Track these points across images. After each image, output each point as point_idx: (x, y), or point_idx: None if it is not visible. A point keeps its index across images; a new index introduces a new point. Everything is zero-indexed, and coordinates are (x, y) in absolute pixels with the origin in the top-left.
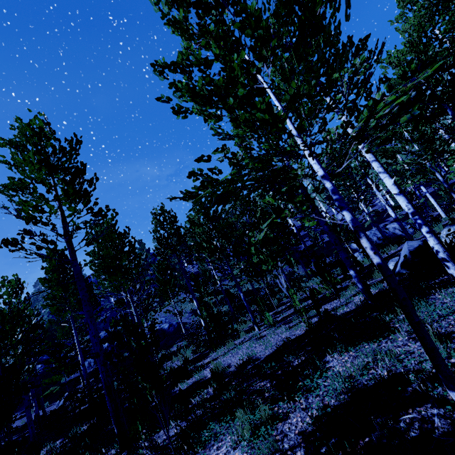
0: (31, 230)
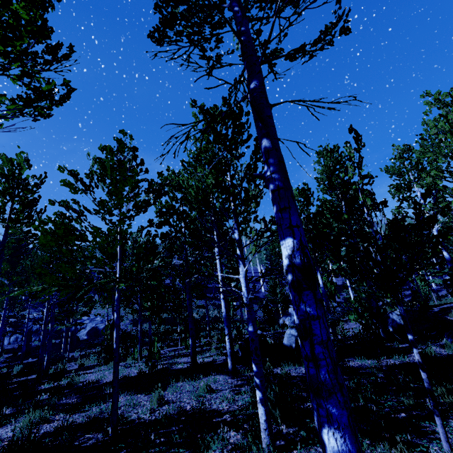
0: None
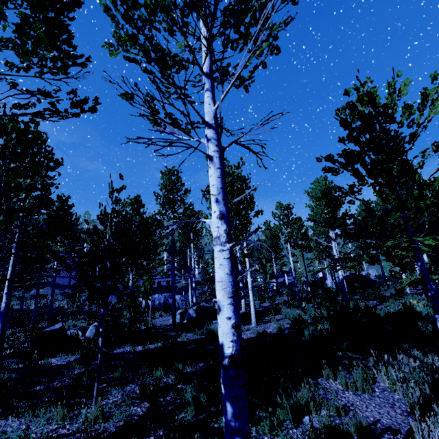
0: None
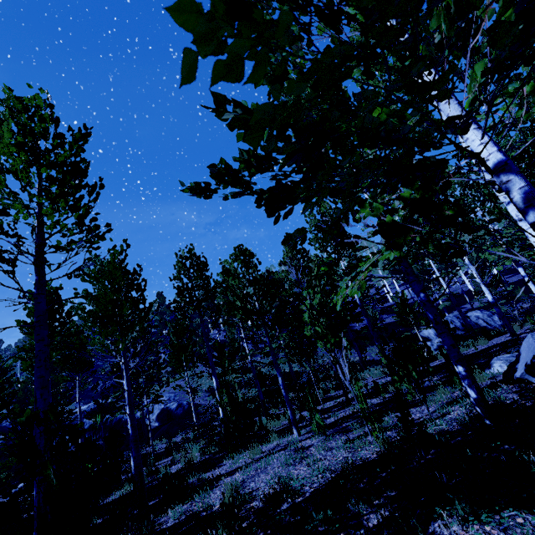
0: None
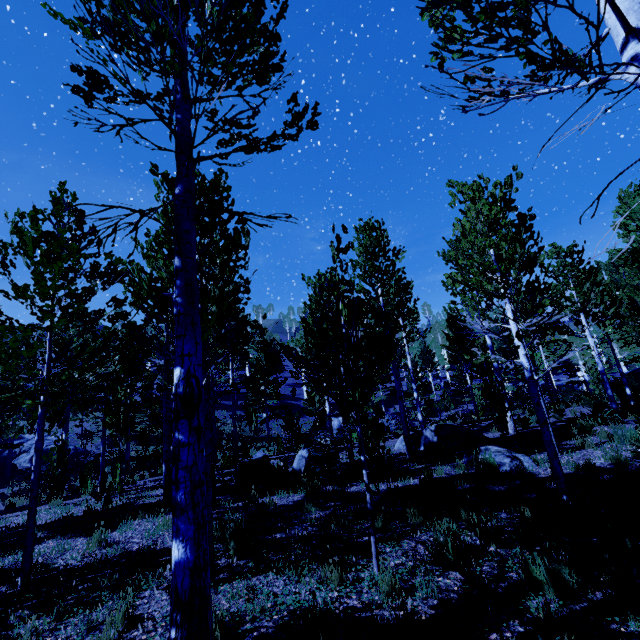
0: None
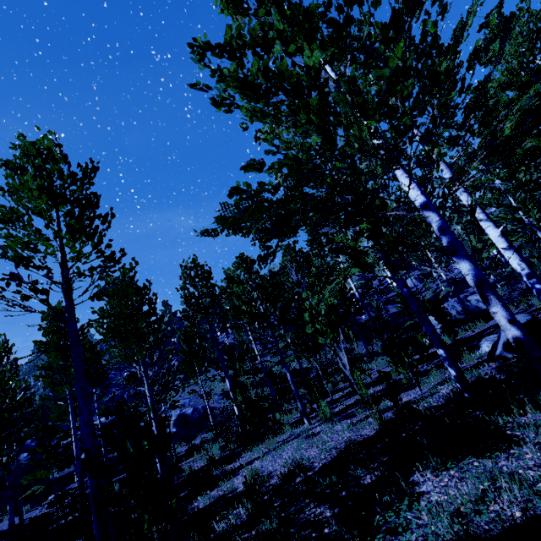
0: (16, 273)
